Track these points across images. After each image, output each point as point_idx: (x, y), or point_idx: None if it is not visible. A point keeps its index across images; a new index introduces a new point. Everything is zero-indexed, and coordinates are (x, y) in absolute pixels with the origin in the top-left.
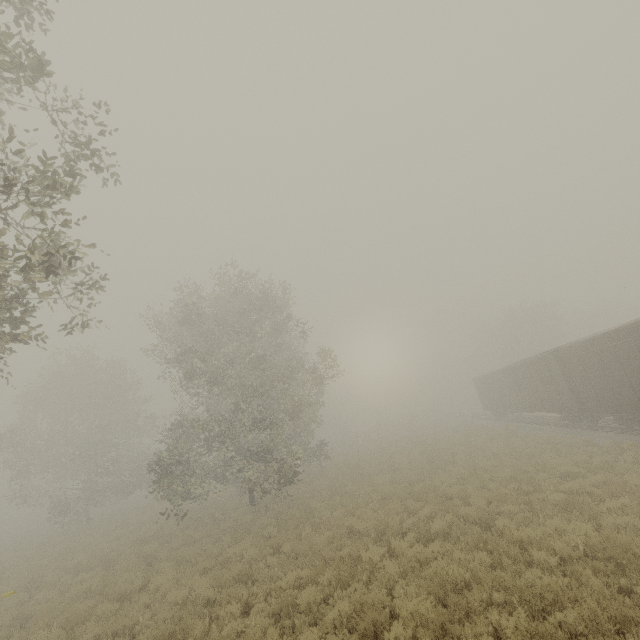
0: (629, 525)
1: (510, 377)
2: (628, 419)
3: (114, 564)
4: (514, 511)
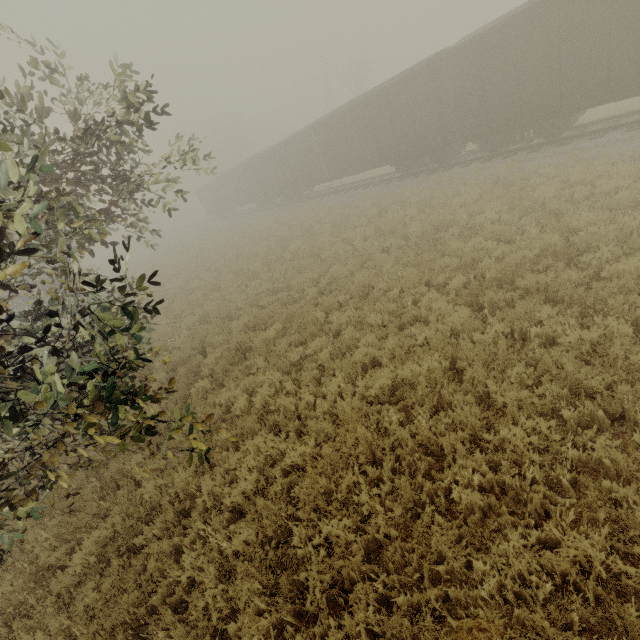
0: (286, 234)
1: (224, 184)
2: (286, 197)
3: None
4: (248, 249)
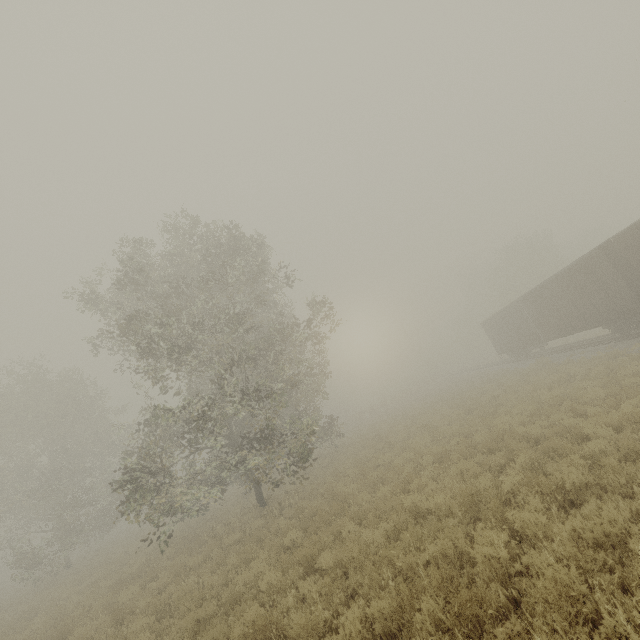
0: None
1: (534, 303)
2: None
3: (72, 632)
4: None
